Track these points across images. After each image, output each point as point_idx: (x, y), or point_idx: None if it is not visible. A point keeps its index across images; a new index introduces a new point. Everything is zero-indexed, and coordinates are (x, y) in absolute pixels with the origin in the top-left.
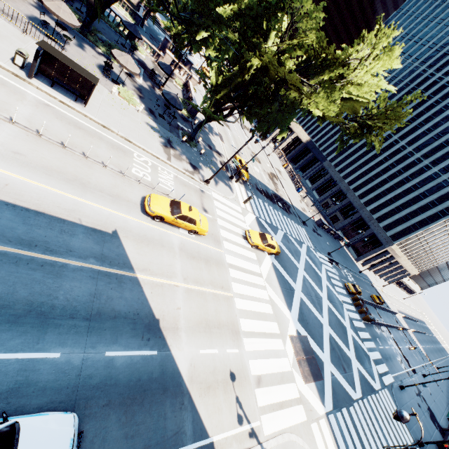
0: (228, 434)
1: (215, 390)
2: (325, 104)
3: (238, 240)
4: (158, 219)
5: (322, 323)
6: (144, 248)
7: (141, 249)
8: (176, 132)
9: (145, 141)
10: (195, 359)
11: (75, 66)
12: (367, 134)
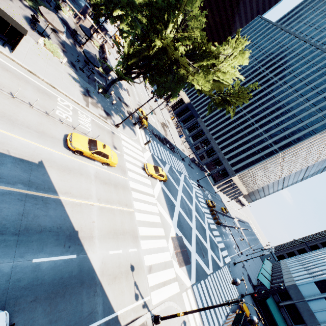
0: (128, 308)
1: (119, 279)
2: (203, 82)
3: (138, 171)
4: (78, 153)
5: (191, 227)
6: (66, 176)
7: (63, 176)
8: (93, 84)
9: (67, 89)
10: (105, 258)
11: (4, 15)
12: (227, 105)
